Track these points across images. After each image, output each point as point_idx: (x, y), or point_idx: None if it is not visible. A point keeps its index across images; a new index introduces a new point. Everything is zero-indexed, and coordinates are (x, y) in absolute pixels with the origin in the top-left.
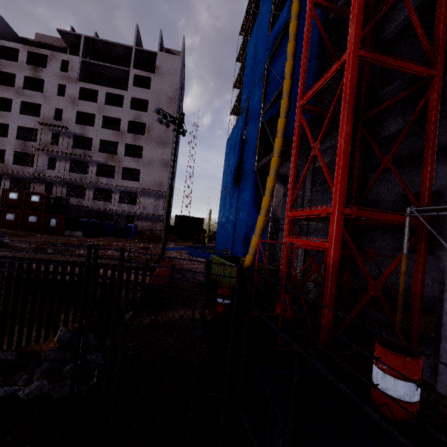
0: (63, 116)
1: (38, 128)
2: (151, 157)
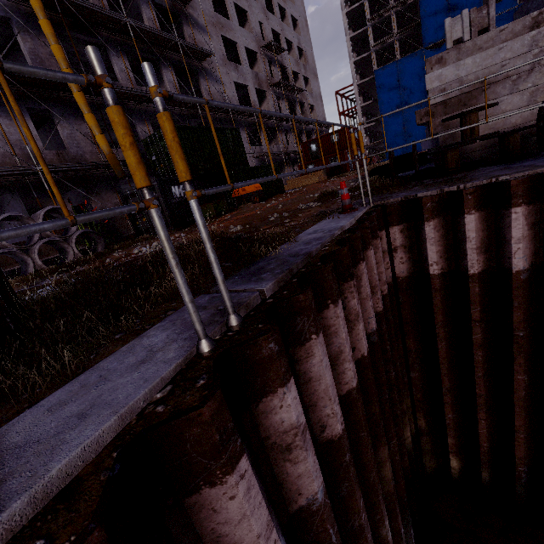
0: (266, 35)
1: (258, 52)
2: (315, 91)
